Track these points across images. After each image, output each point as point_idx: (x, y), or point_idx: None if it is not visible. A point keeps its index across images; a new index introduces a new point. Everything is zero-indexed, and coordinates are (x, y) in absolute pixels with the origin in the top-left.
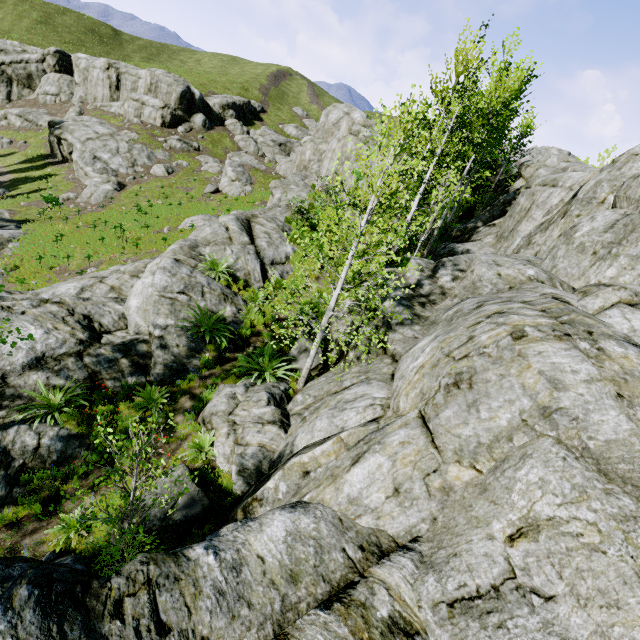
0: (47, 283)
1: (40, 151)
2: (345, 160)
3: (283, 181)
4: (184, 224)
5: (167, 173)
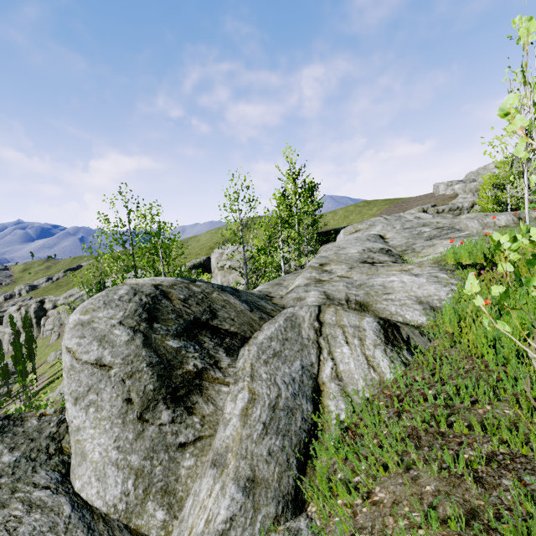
0: None
1: None
2: None
3: None
4: None
5: None
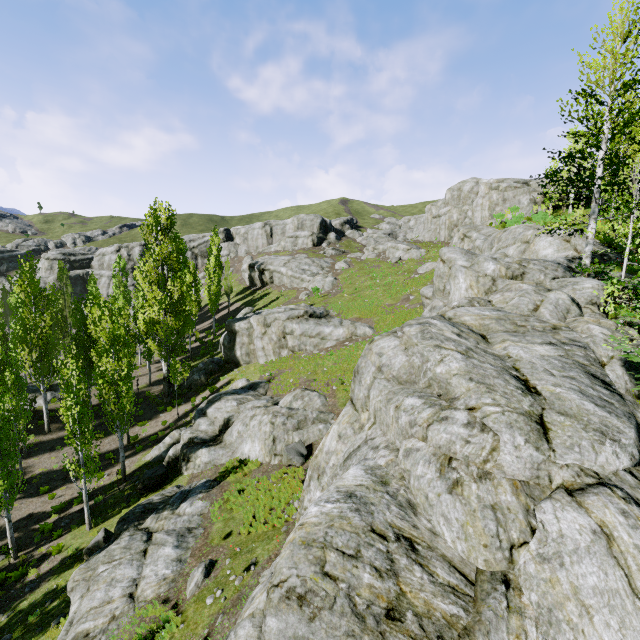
0: (395, 309)
1: (241, 287)
2: (495, 206)
3: (469, 227)
4: (425, 269)
5: (348, 265)
